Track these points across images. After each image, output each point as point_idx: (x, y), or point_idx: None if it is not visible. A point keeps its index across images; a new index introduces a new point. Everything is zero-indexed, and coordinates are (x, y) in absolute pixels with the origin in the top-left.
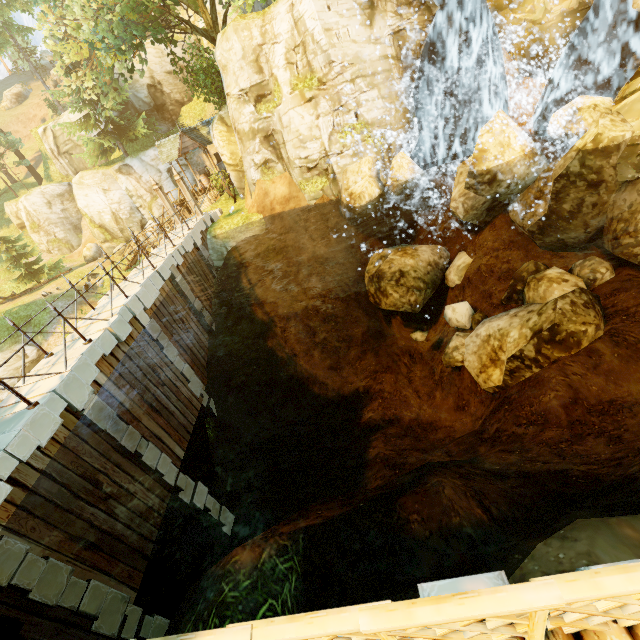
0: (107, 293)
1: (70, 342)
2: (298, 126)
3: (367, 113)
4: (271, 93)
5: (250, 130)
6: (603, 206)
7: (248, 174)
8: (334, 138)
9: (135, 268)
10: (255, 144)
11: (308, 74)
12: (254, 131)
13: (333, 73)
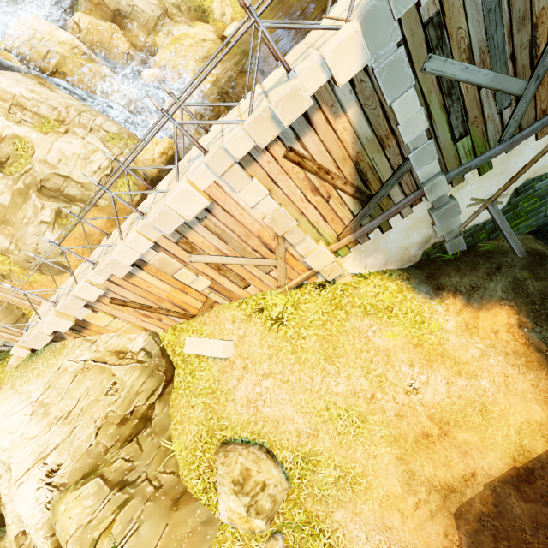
0: (167, 196)
1: (269, 93)
2: (73, 152)
3: (110, 128)
4: (9, 158)
5: (14, 196)
6: (237, 98)
7: (42, 247)
8: (108, 145)
9: (116, 248)
10: (33, 201)
11: (42, 122)
12: (22, 191)
13: (64, 113)
